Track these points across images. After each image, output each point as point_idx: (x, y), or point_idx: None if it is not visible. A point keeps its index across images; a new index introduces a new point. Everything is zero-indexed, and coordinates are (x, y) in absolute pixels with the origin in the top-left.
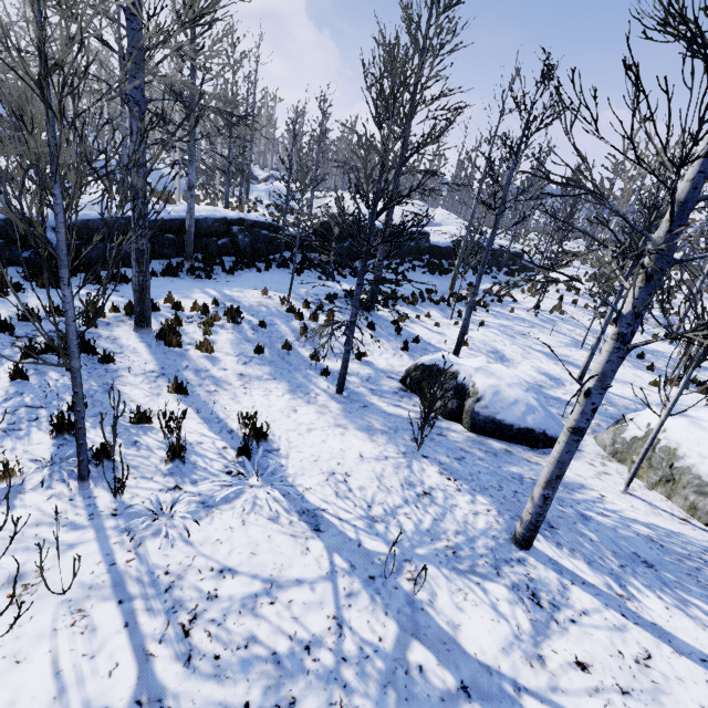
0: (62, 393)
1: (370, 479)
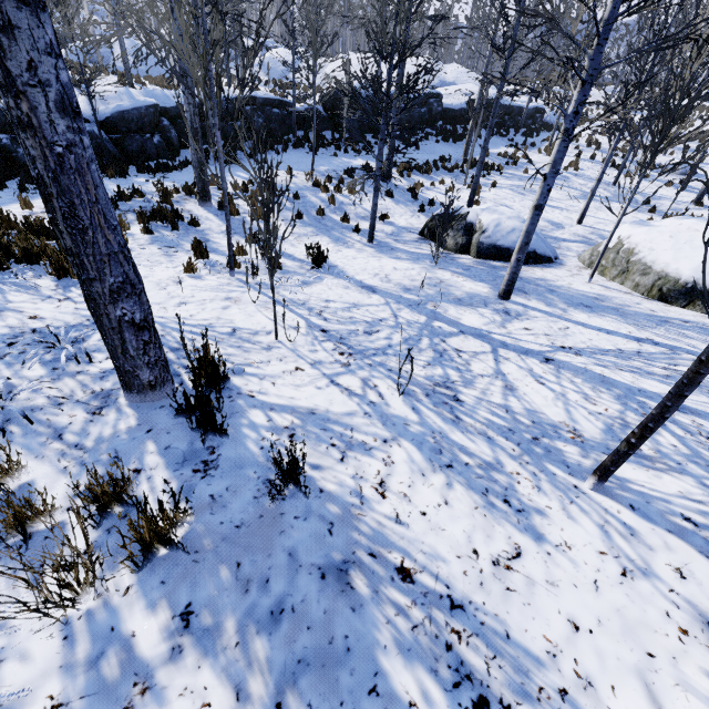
0: (179, 241)
1: (402, 277)
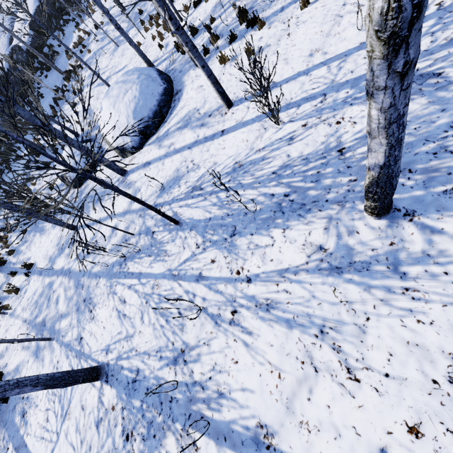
0: None
1: (52, 247)
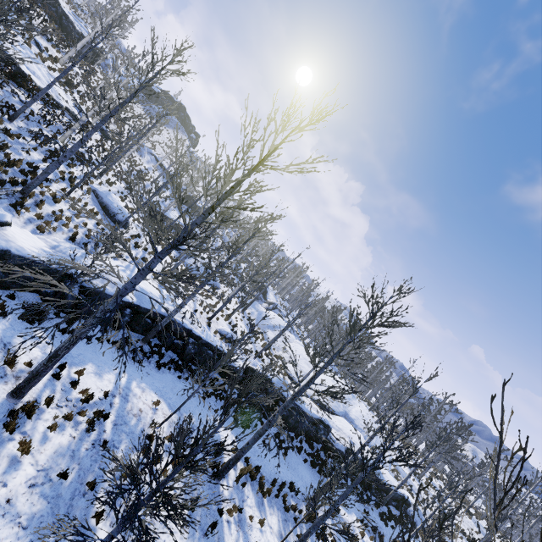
0: None
1: None
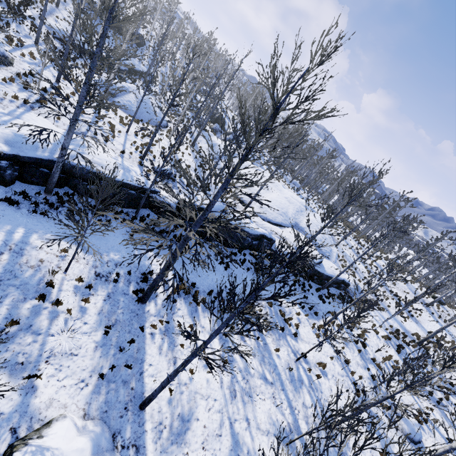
0: None
1: None
